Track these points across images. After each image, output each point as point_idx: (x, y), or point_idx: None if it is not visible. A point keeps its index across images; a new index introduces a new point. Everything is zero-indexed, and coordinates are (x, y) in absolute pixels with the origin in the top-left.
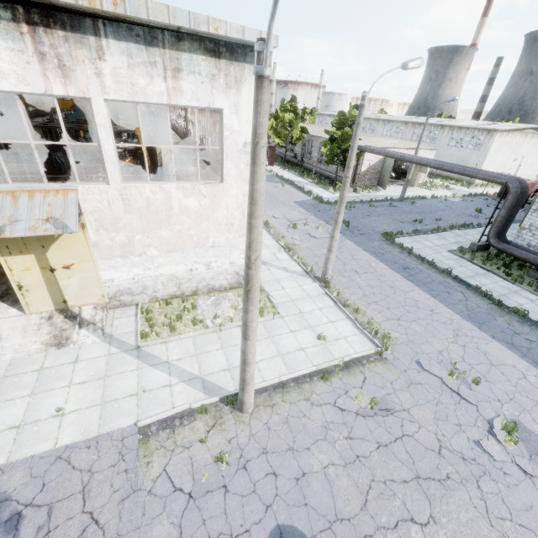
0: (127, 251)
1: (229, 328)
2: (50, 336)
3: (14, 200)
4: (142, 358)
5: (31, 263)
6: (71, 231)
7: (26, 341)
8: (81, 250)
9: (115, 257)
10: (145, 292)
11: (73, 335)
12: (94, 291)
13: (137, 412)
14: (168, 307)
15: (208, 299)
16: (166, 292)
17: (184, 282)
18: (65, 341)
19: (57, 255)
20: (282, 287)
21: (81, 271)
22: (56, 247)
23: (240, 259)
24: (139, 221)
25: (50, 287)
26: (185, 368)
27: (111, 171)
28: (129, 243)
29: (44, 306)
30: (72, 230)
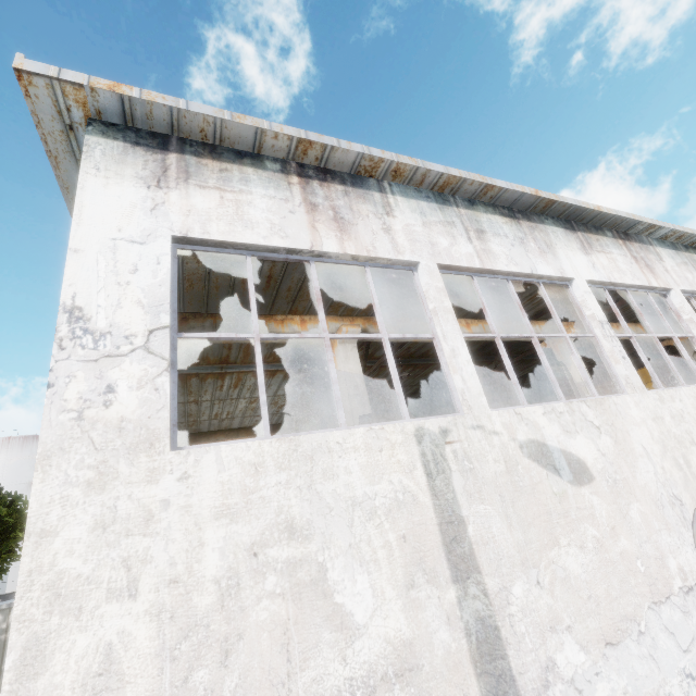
0: None
1: None
2: None
3: None
4: None
5: None
6: None
7: None
8: None
9: None
10: None
11: None
12: None
13: None
14: None
15: None
16: None
17: None
18: None
19: None
20: None
21: None
22: None
23: None
24: None
25: None
26: None
27: None
28: None
29: None
30: None
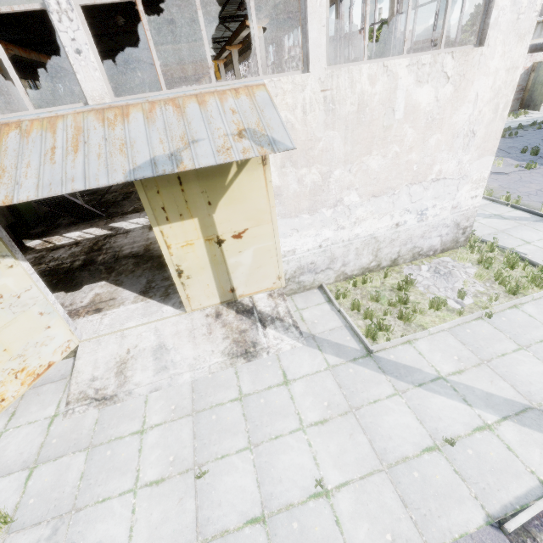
0: (317, 201)
1: (499, 310)
2: (228, 342)
3: (178, 111)
4: (390, 372)
5: (193, 233)
6: (285, 147)
7: (200, 352)
8: (257, 204)
9: (301, 213)
10: (332, 266)
11: (259, 339)
12: (269, 270)
13: (470, 491)
14: (366, 286)
15: (419, 269)
16: (358, 265)
17: (383, 247)
18: (252, 349)
19: (226, 216)
20: (524, 241)
21: (255, 241)
22: (226, 203)
23: (468, 199)
24: (342, 142)
25: (216, 269)
26: (486, 389)
27: (314, 39)
28: (322, 185)
29: (207, 299)
30: (286, 146)
